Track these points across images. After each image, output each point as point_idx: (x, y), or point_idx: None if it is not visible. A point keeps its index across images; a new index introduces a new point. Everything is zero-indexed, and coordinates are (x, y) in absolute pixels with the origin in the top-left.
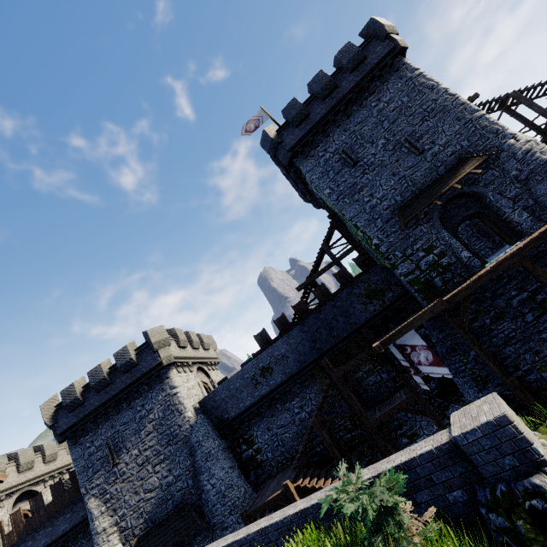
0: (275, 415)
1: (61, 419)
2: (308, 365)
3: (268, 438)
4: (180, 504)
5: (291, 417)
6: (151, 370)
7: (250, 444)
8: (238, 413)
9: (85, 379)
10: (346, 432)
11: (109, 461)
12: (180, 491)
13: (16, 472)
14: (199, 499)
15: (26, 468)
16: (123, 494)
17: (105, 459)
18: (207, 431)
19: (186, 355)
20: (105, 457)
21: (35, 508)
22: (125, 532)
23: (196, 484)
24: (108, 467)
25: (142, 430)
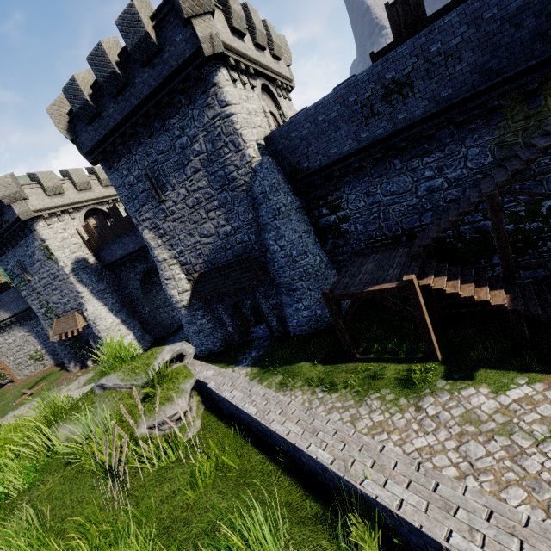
0: (386, 176)
1: (80, 133)
2: (501, 83)
3: (364, 206)
4: (241, 256)
5: (413, 183)
6: (185, 65)
7: (335, 210)
8: (326, 163)
9: (92, 76)
10: (508, 222)
11: (154, 197)
12: (241, 244)
13: (75, 190)
14: (263, 256)
15: (83, 188)
16: (177, 233)
17: (149, 193)
18: (276, 181)
19: (244, 52)
20: (148, 191)
21: (101, 226)
22: (185, 266)
23: (259, 241)
24: (154, 202)
25: (186, 165)
